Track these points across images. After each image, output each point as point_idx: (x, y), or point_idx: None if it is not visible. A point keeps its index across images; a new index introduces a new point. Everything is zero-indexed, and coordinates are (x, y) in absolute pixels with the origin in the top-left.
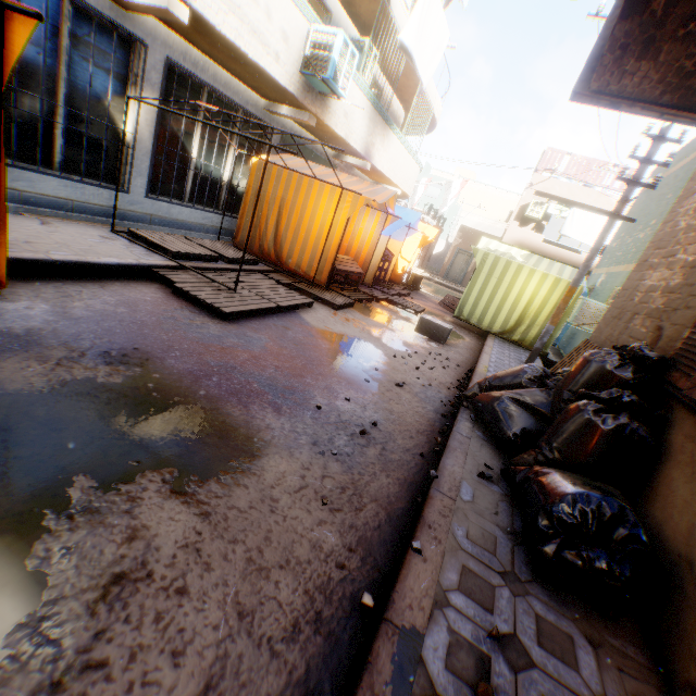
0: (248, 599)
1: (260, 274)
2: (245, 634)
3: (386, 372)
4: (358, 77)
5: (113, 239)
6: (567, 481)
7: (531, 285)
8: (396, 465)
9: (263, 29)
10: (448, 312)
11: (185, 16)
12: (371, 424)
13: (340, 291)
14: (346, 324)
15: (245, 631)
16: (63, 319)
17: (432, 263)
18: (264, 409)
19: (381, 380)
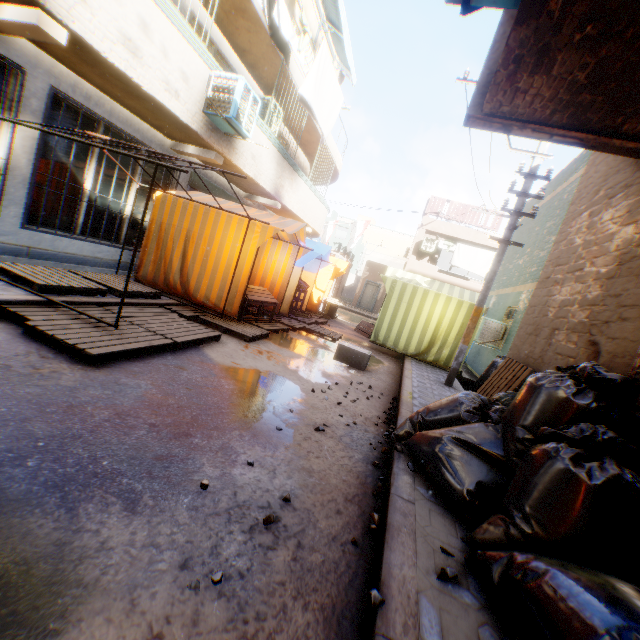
0: None
1: (161, 308)
2: None
3: (303, 413)
4: (263, 125)
5: None
6: (582, 593)
7: (438, 308)
8: (318, 576)
9: (160, 66)
10: (364, 337)
11: (63, 37)
12: (282, 500)
13: (254, 322)
14: (258, 357)
15: None
16: None
17: (345, 294)
18: (108, 507)
19: (297, 424)
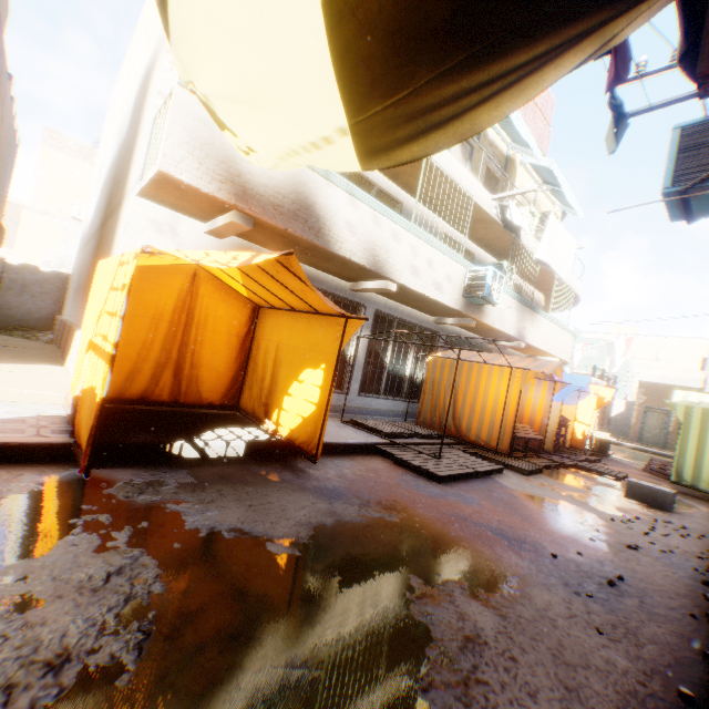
0: (567, 679)
1: (447, 446)
2: (577, 701)
3: (608, 534)
4: (504, 287)
5: (344, 427)
6: None
7: None
8: (662, 618)
9: (438, 280)
10: (659, 479)
11: (394, 288)
12: (615, 578)
13: (523, 458)
14: (543, 488)
15: (575, 699)
16: (345, 480)
17: (612, 426)
18: (506, 551)
19: (606, 540)
